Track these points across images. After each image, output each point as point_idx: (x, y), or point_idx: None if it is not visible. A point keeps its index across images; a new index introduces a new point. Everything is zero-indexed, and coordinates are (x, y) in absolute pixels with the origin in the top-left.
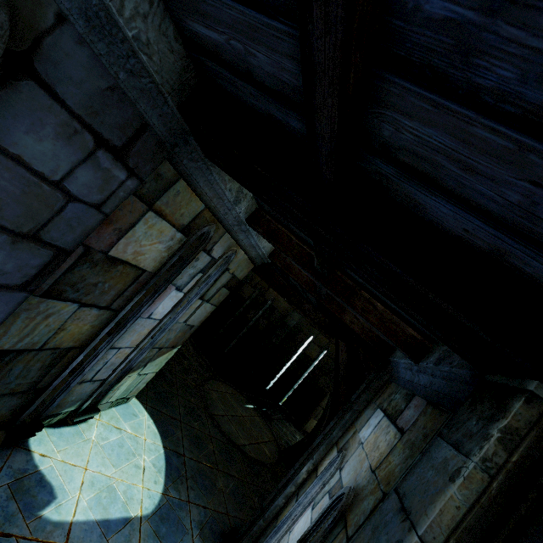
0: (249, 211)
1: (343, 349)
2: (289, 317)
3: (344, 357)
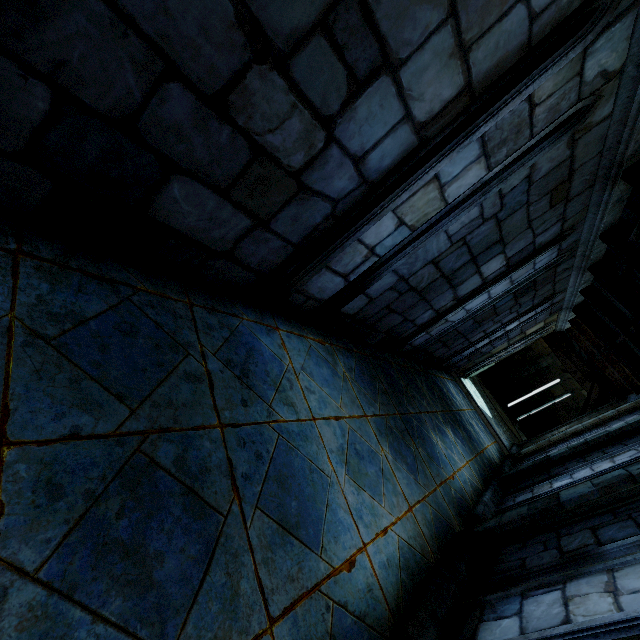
0: (571, 318)
1: (596, 390)
2: (542, 359)
3: (596, 394)
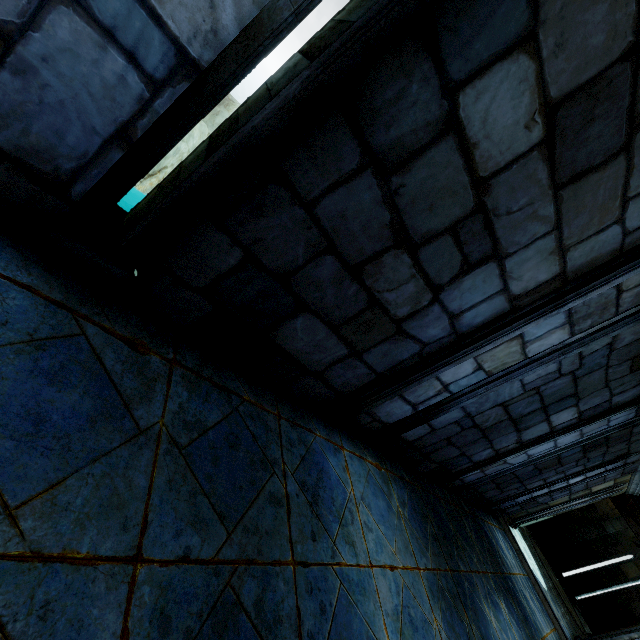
0: None
1: None
2: (608, 522)
3: None
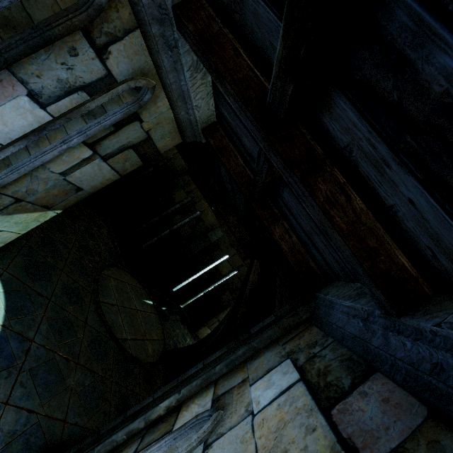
0: None
1: (256, 271)
2: (213, 232)
3: (255, 279)
